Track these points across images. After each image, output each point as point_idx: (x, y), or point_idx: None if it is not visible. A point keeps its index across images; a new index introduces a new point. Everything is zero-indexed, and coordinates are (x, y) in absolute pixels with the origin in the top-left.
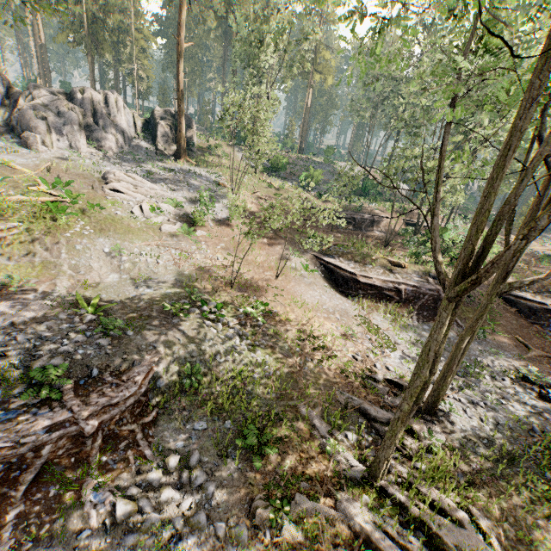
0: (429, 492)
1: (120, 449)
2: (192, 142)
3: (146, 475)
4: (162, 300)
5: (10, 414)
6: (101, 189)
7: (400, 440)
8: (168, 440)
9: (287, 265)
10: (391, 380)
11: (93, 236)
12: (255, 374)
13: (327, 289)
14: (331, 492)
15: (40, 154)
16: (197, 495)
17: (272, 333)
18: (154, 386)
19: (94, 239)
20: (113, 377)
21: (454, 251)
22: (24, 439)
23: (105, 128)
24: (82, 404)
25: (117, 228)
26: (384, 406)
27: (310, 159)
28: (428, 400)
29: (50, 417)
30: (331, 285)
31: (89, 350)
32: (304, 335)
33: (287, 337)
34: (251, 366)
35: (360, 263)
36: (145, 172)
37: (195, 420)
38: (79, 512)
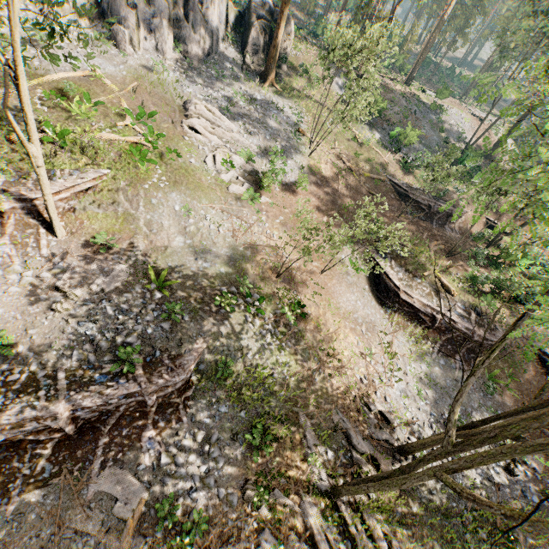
0: (368, 522)
1: (167, 413)
2: (284, 57)
3: (182, 440)
4: (215, 282)
5: (102, 378)
6: (180, 125)
7: (366, 473)
8: (199, 413)
9: (336, 256)
10: (383, 413)
11: (167, 189)
12: (274, 374)
13: (365, 293)
14: (300, 493)
15: (127, 58)
16: (211, 464)
17: (299, 336)
18: (197, 369)
19: (167, 194)
20: (169, 360)
21: (516, 291)
22: (110, 400)
23: (194, 27)
24: (147, 381)
25: (189, 182)
26: (366, 439)
27: (415, 97)
28: (404, 447)
29: (126, 388)
30: (371, 288)
31: (155, 332)
32: (326, 344)
33: (310, 343)
34: (273, 366)
35: (410, 273)
36: (226, 101)
37: (220, 402)
38: (139, 451)
